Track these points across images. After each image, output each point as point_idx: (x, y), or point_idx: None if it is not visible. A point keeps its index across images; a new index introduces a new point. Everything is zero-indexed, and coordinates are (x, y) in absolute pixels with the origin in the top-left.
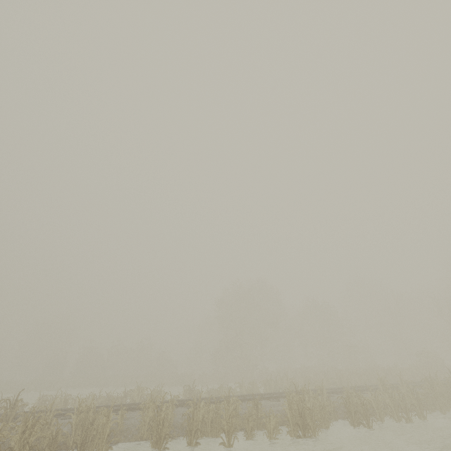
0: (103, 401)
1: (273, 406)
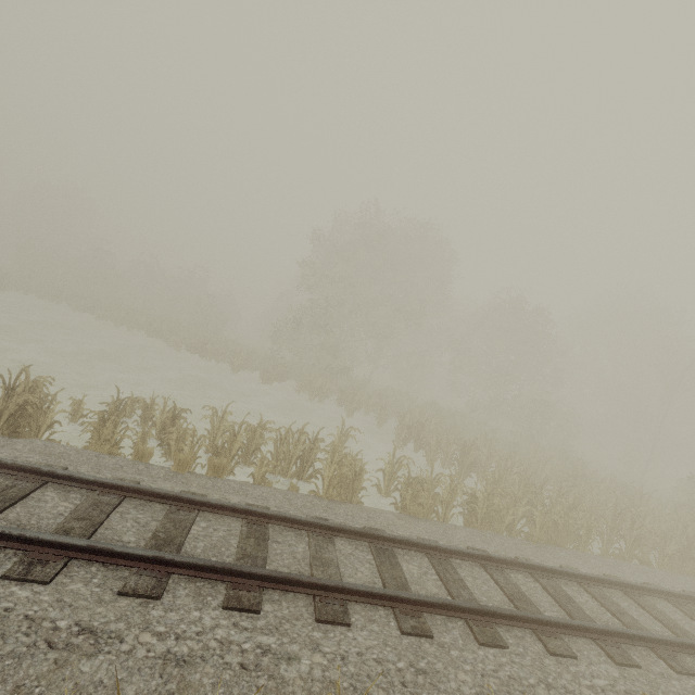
0: None
1: (73, 641)
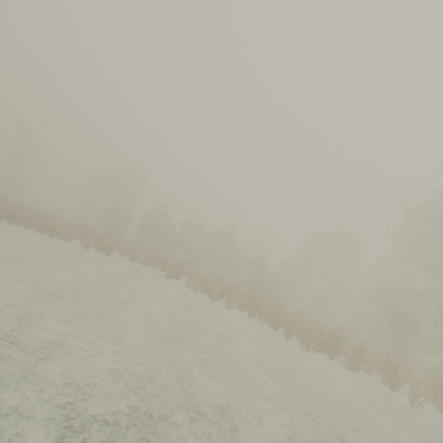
0: None
1: None
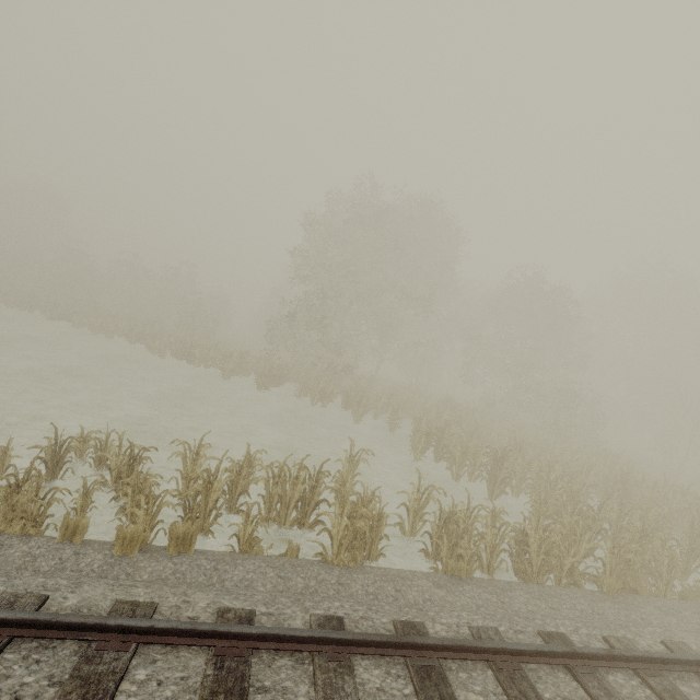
0: None
1: None
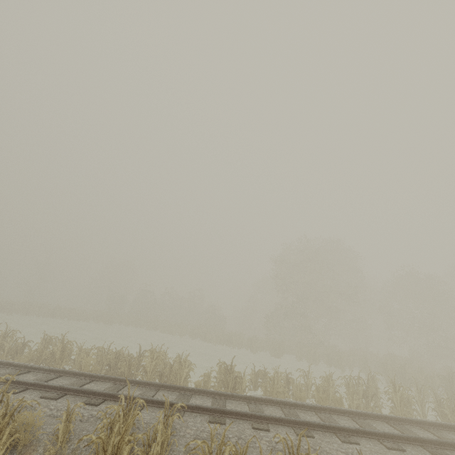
0: (111, 358)
1: None
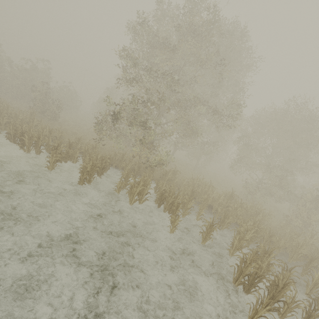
0: None
1: None
